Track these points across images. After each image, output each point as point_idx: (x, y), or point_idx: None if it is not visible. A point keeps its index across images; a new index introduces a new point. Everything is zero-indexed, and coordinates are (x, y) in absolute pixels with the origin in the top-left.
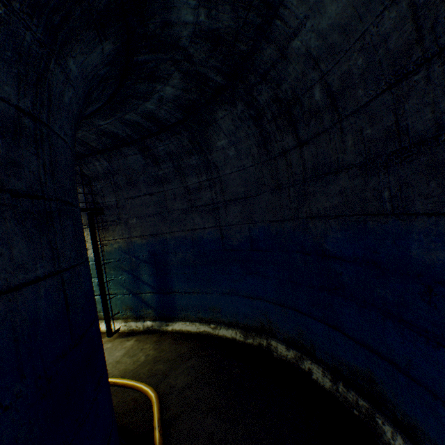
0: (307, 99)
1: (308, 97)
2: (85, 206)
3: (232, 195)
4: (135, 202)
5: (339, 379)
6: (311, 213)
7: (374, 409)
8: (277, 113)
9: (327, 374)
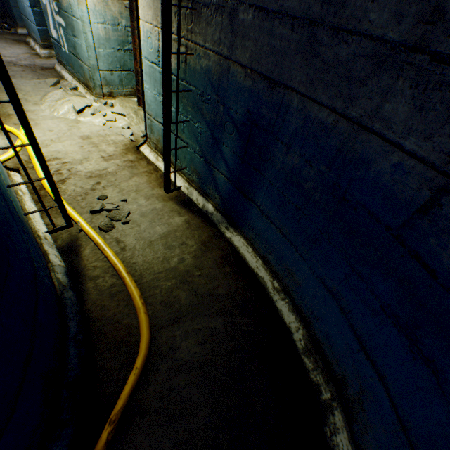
0: None
1: None
2: None
3: None
4: None
5: None
6: None
7: None
8: None
9: None
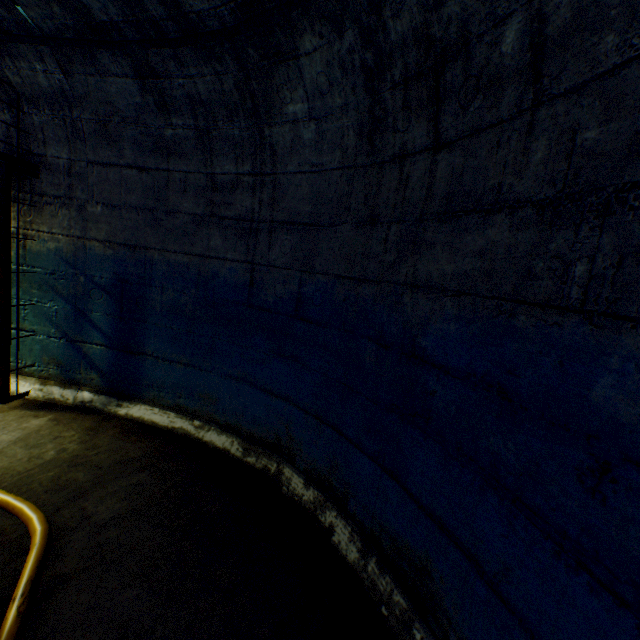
0: (485, 47)
1: (488, 44)
2: (2, 150)
3: (288, 214)
4: (108, 175)
5: (373, 553)
6: (414, 277)
7: (415, 615)
8: (414, 70)
9: (356, 539)
